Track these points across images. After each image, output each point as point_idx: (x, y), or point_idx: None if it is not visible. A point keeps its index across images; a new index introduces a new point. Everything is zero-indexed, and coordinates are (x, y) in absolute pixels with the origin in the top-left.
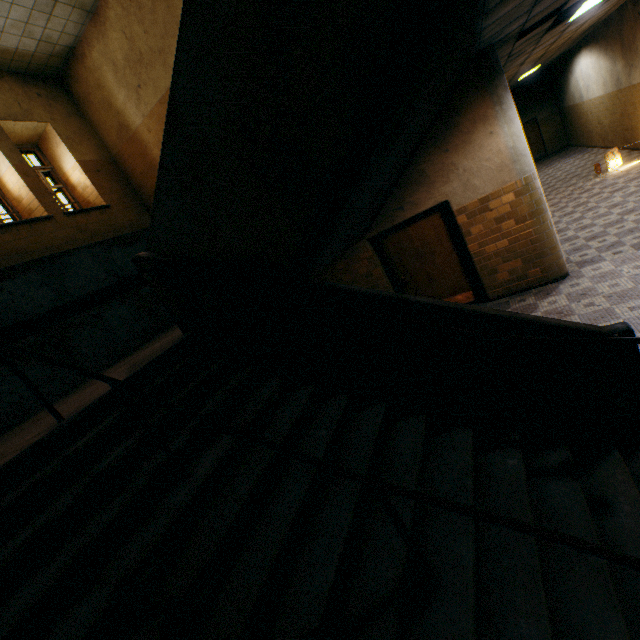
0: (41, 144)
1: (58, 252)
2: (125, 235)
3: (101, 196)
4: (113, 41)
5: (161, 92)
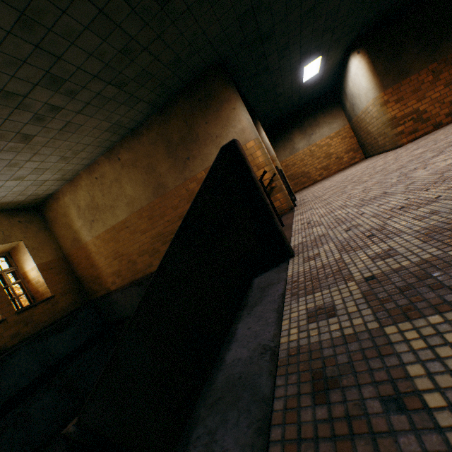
0: (12, 251)
1: (1, 356)
2: (62, 321)
3: (49, 288)
4: (80, 195)
5: (107, 226)
